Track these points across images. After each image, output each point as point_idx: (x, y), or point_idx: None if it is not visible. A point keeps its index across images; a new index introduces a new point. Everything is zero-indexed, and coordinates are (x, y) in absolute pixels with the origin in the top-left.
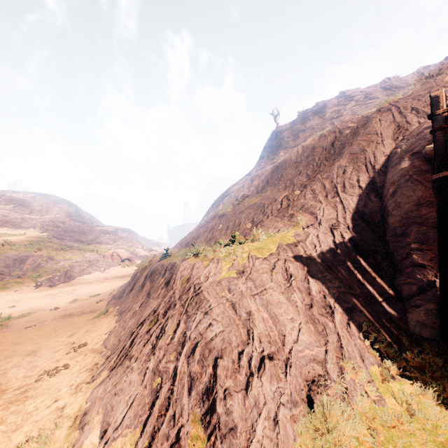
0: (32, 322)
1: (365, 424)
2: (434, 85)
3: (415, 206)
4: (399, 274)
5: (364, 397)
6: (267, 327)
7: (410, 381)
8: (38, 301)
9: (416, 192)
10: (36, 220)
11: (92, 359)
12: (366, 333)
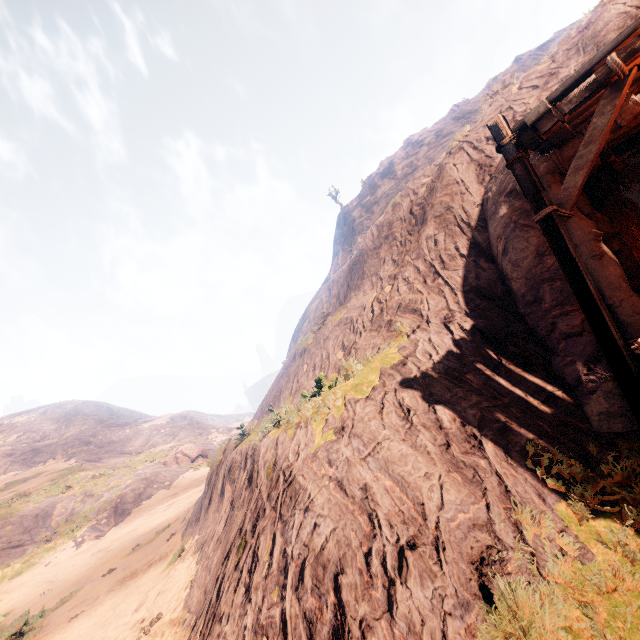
0: (78, 607)
1: (573, 601)
2: (503, 101)
3: (536, 259)
4: (553, 355)
5: (559, 558)
6: (394, 500)
7: (616, 508)
8: (82, 568)
9: (530, 241)
10: (55, 445)
11: (173, 638)
12: (535, 457)
